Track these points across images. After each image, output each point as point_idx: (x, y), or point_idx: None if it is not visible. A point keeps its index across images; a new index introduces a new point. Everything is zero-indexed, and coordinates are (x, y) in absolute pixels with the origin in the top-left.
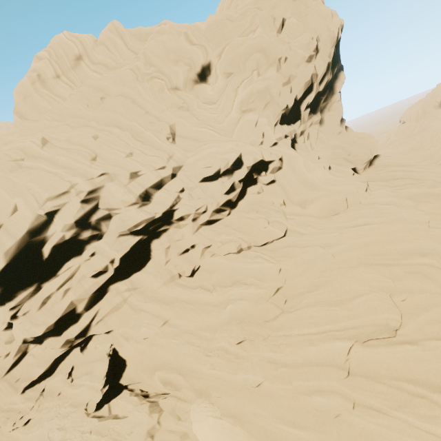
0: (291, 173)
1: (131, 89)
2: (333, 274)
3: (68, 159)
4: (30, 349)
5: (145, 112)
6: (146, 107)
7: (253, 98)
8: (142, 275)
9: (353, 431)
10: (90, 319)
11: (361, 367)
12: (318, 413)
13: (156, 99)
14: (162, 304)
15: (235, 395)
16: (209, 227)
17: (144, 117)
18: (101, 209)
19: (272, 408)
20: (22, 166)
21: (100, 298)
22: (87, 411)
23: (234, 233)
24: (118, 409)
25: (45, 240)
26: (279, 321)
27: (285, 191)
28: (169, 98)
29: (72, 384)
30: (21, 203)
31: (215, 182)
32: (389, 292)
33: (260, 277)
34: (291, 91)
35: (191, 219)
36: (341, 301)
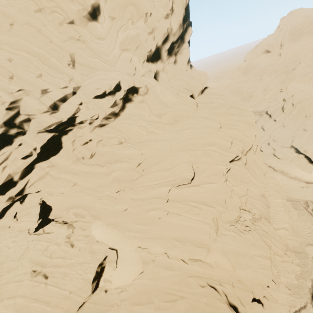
0: (153, 96)
1: (36, 19)
2: (168, 155)
3: None
4: None
5: (49, 41)
6: (50, 36)
7: (128, 41)
8: (58, 158)
9: (166, 223)
10: (24, 184)
11: (174, 198)
12: (152, 218)
13: (58, 30)
14: (72, 175)
15: (113, 216)
16: (101, 128)
17: (49, 45)
18: (22, 115)
19: (131, 219)
20: None
21: (30, 172)
22: (29, 232)
23: (117, 133)
24: (49, 230)
25: None
26: (139, 180)
27: (149, 107)
28: (68, 31)
29: (17, 221)
30: None
31: (103, 99)
32: (192, 163)
33: (130, 157)
34: (154, 39)
35: (88, 123)
36: (169, 168)
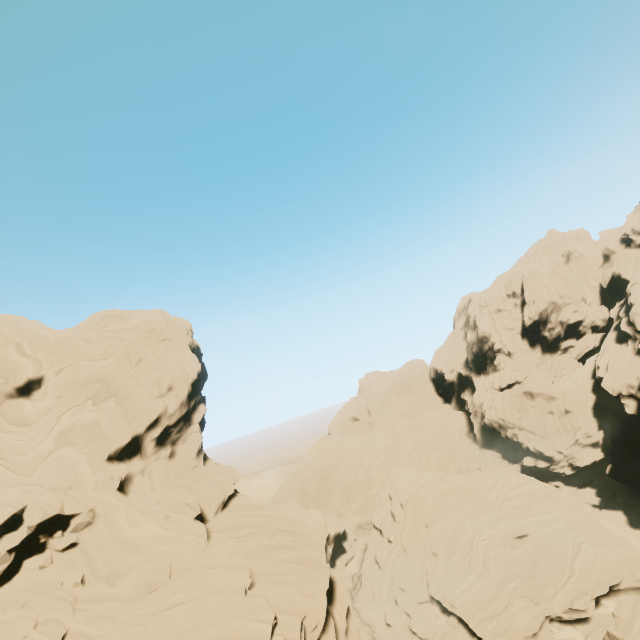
0: (106, 530)
1: None
2: None
3: None
4: None
5: None
6: None
7: (76, 430)
8: None
9: None
10: None
11: None
12: None
13: None
14: None
15: None
16: None
17: None
18: None
19: None
20: None
21: None
22: None
23: None
24: None
25: None
26: None
27: (90, 560)
28: None
29: None
30: None
31: None
32: None
33: None
34: (131, 425)
35: None
36: None
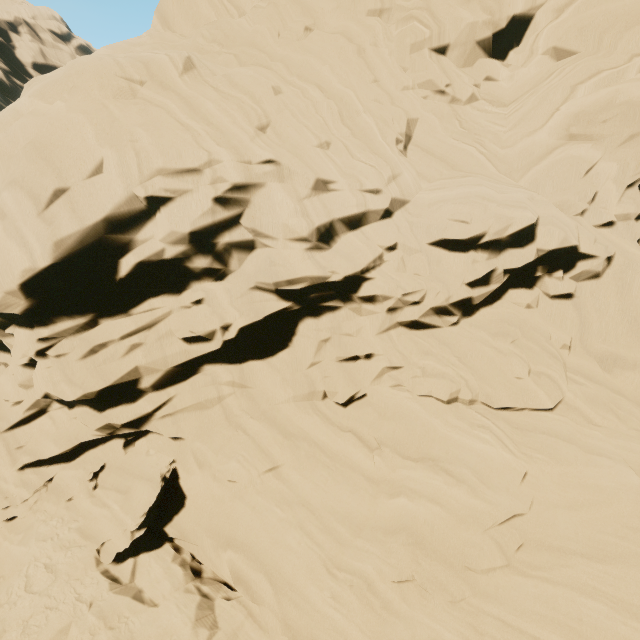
0: (615, 295)
1: (364, 28)
2: None
3: (219, 110)
4: (53, 408)
5: (373, 79)
6: (378, 70)
7: (609, 114)
8: (264, 368)
9: None
10: (155, 406)
11: None
12: None
13: (400, 62)
14: (279, 434)
15: None
16: (409, 331)
17: (369, 87)
18: (242, 227)
19: None
20: (137, 94)
21: (183, 378)
22: (99, 554)
23: (454, 365)
24: (147, 580)
25: (129, 245)
26: (493, 579)
27: (583, 324)
28: (426, 67)
29: (94, 493)
30: (112, 161)
31: (459, 255)
32: None
33: (483, 473)
34: None
35: (387, 306)
36: None
